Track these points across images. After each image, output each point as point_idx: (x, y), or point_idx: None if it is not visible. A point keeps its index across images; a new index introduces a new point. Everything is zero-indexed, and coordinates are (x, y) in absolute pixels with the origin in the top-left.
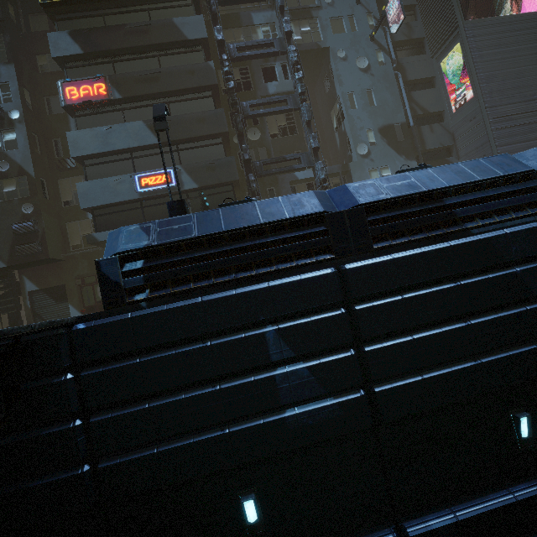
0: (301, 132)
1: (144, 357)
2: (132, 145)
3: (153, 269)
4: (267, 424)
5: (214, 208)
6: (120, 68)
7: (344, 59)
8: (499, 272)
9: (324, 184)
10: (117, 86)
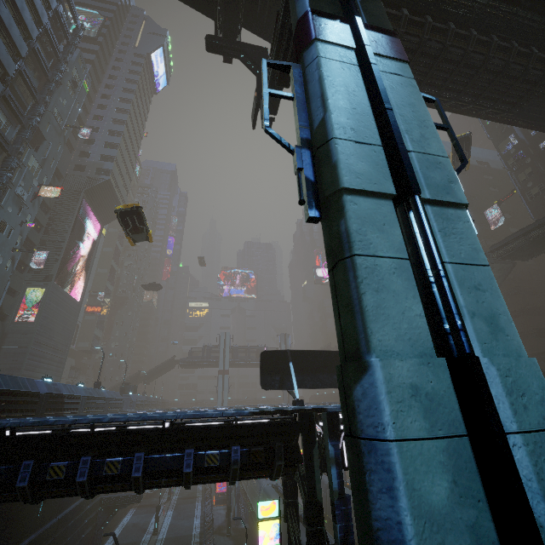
0: None
1: None
2: None
3: None
4: None
5: None
6: None
7: None
8: None
9: None
10: None
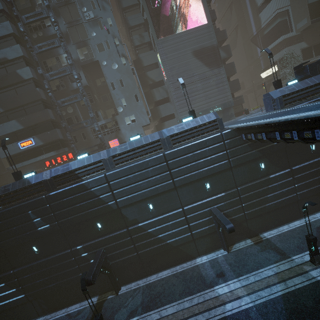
0: (95, 101)
1: (2, 221)
2: (14, 130)
3: (3, 200)
4: (34, 232)
5: (53, 150)
6: (0, 96)
7: (106, 65)
8: (87, 191)
9: (98, 132)
10: (1, 106)
